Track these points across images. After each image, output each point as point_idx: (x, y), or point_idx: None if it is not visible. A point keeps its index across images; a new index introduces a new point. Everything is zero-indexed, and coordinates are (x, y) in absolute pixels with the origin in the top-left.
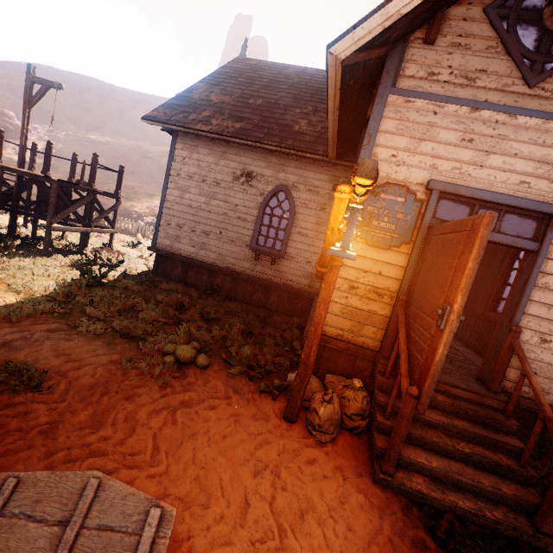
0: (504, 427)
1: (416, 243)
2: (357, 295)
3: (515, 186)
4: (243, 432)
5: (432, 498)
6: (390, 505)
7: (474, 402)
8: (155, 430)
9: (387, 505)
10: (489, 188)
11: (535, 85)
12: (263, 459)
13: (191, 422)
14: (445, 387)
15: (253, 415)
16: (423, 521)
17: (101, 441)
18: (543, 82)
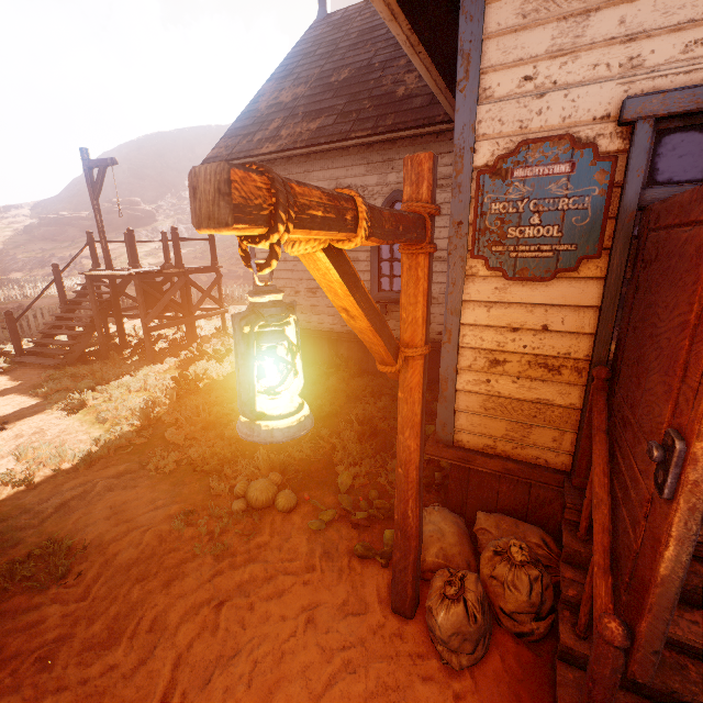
0: None
1: (614, 252)
2: (506, 374)
3: None
4: (312, 647)
5: None
6: None
7: None
8: (182, 648)
9: None
10: None
11: None
12: None
13: (238, 628)
14: None
15: (342, 603)
16: None
17: (104, 674)
18: None
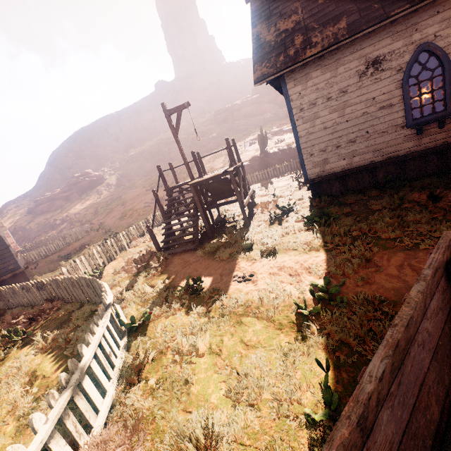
0: None
1: None
2: None
3: None
4: None
5: None
6: None
7: None
8: None
9: None
10: None
11: None
12: None
13: None
14: None
15: None
16: None
17: None
18: None
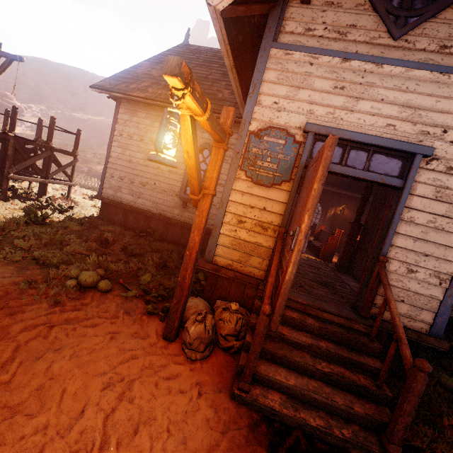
0: (367, 349)
1: (295, 180)
2: (244, 228)
3: (382, 128)
4: (113, 347)
5: (283, 415)
6: (239, 420)
7: (343, 326)
8: (21, 343)
9: (236, 421)
10: (359, 131)
11: (399, 38)
12: (122, 372)
13: (64, 337)
14: (317, 312)
15: (134, 333)
16: (269, 437)
17: None
18: (406, 35)
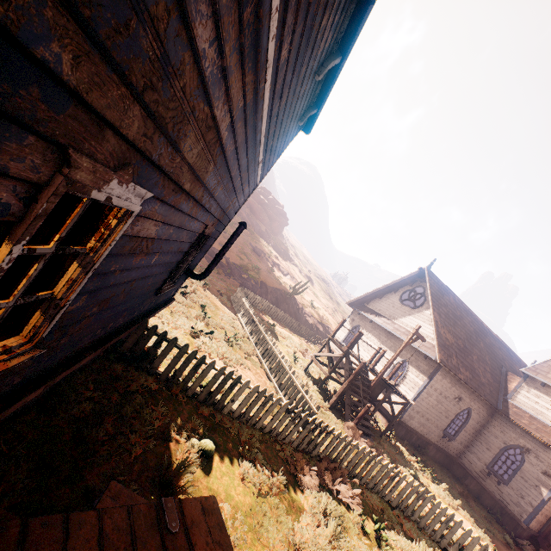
0: None
1: None
2: (541, 516)
3: None
4: None
5: None
6: None
7: None
8: None
9: None
10: None
11: None
12: None
13: None
14: None
15: None
16: None
17: None
18: None
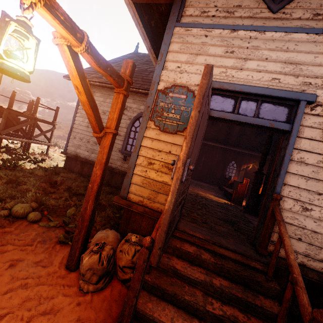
0: (264, 289)
1: None
2: (153, 169)
3: (268, 82)
4: (6, 275)
5: None
6: None
7: (240, 262)
8: None
9: None
10: (248, 85)
11: (277, 11)
12: None
13: None
14: (214, 247)
15: (39, 261)
16: None
17: None
18: (283, 8)
